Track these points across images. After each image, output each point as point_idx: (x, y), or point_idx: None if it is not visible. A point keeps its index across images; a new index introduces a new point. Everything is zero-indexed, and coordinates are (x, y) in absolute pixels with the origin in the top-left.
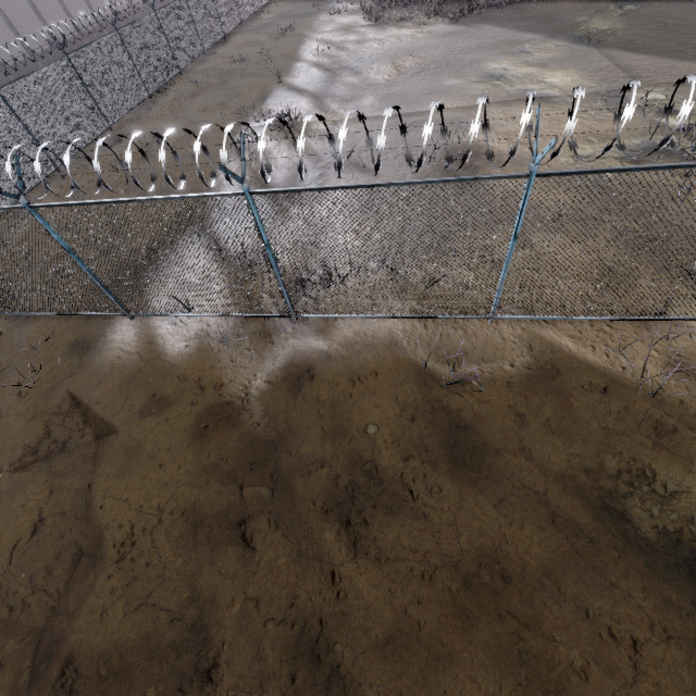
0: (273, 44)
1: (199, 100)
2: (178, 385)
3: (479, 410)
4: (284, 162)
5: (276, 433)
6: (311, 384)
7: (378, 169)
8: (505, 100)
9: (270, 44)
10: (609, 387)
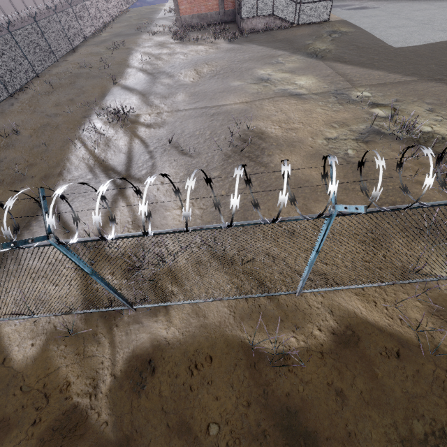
0: (109, 54)
1: (53, 97)
2: (20, 400)
3: (304, 393)
4: (121, 147)
5: (124, 434)
6: (153, 379)
7: (188, 231)
8: (273, 97)
9: (107, 54)
10: (400, 351)
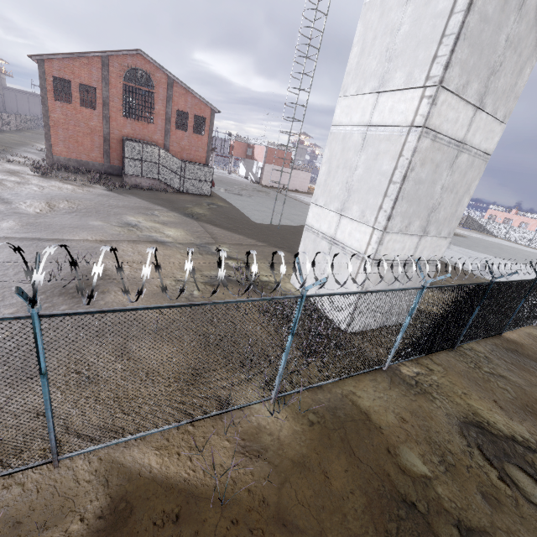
0: None
1: None
2: None
3: None
4: None
5: None
6: None
7: None
8: (135, 240)
9: None
10: (182, 511)
